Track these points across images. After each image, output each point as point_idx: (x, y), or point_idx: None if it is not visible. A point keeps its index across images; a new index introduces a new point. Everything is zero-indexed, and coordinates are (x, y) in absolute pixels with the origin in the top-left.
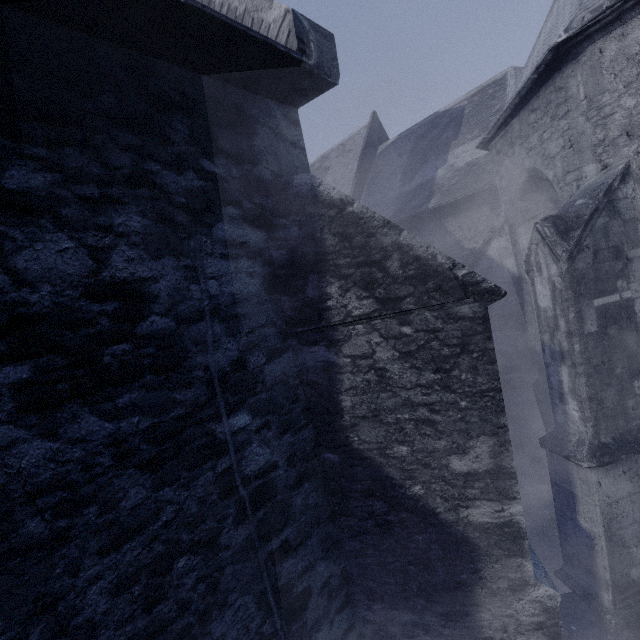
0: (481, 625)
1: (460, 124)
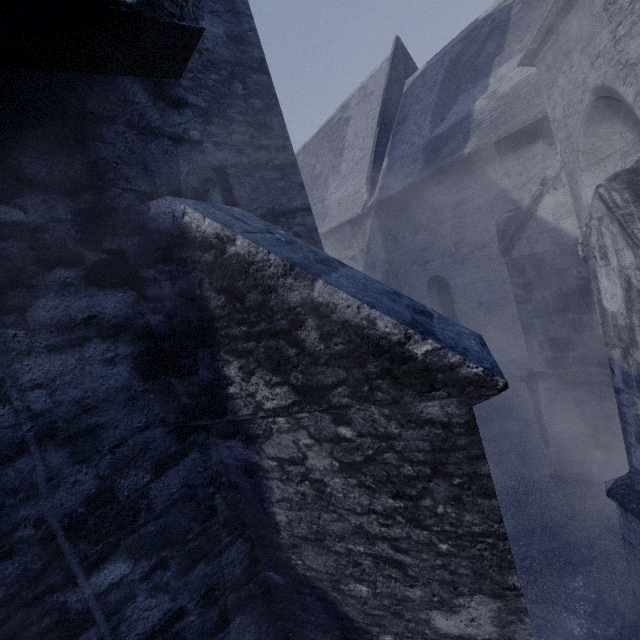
0: None
1: (505, 31)
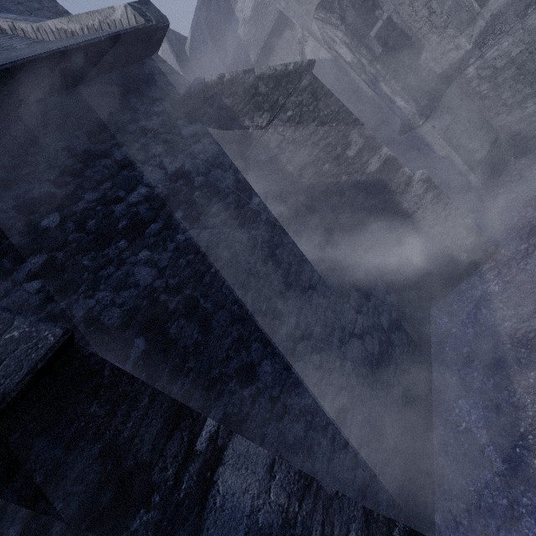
0: (406, 210)
1: None
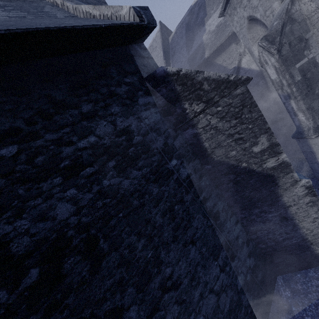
0: (284, 202)
1: (205, 7)
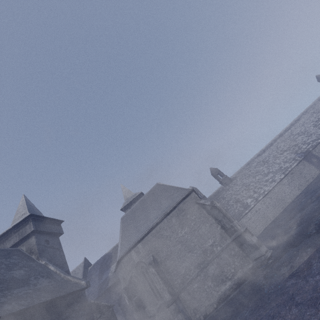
0: None
1: (111, 258)
